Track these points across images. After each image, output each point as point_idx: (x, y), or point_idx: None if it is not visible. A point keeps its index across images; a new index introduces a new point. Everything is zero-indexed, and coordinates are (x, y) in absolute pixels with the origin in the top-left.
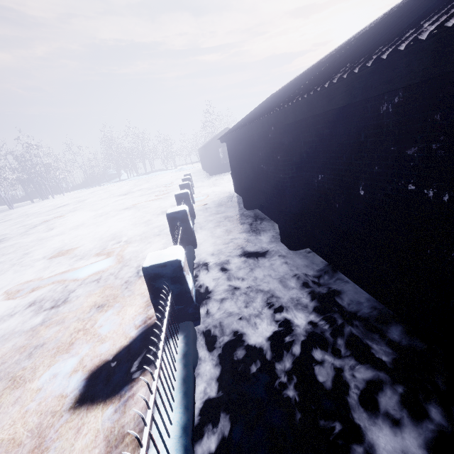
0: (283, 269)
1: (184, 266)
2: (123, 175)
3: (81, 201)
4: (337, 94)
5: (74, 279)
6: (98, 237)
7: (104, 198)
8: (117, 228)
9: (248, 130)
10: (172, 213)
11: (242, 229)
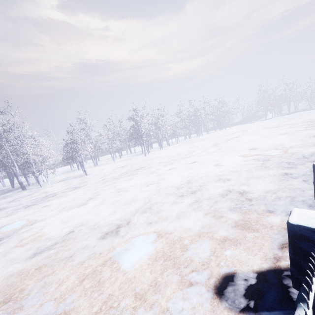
0: None
1: None
2: (268, 115)
3: (245, 131)
4: None
5: (268, 155)
6: (269, 145)
7: (260, 129)
8: (279, 142)
9: None
10: None
11: None
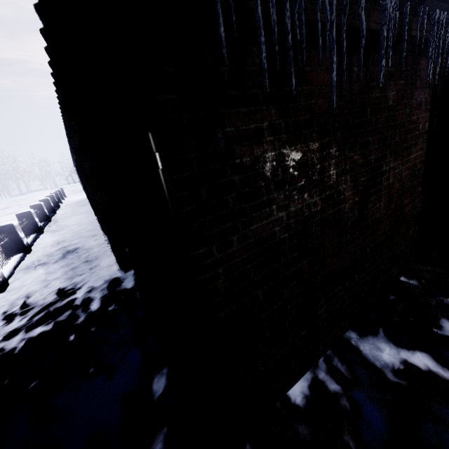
0: (84, 211)
1: (43, 205)
2: None
3: None
4: None
5: None
6: None
7: None
8: (7, 220)
9: None
10: (42, 200)
11: (80, 207)
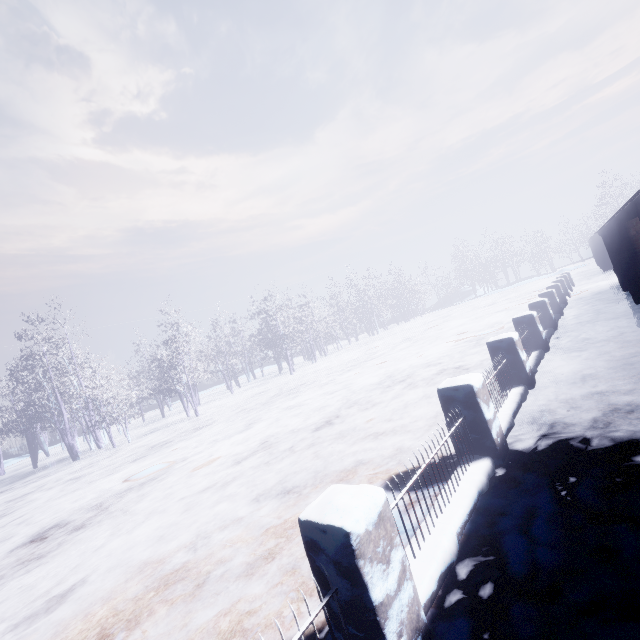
0: (620, 312)
1: (546, 303)
2: (478, 291)
3: (446, 316)
4: (613, 224)
5: (482, 335)
6: (483, 325)
7: (469, 311)
8: (495, 320)
9: (605, 230)
10: (542, 293)
11: (607, 303)
